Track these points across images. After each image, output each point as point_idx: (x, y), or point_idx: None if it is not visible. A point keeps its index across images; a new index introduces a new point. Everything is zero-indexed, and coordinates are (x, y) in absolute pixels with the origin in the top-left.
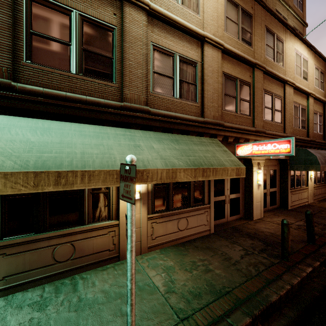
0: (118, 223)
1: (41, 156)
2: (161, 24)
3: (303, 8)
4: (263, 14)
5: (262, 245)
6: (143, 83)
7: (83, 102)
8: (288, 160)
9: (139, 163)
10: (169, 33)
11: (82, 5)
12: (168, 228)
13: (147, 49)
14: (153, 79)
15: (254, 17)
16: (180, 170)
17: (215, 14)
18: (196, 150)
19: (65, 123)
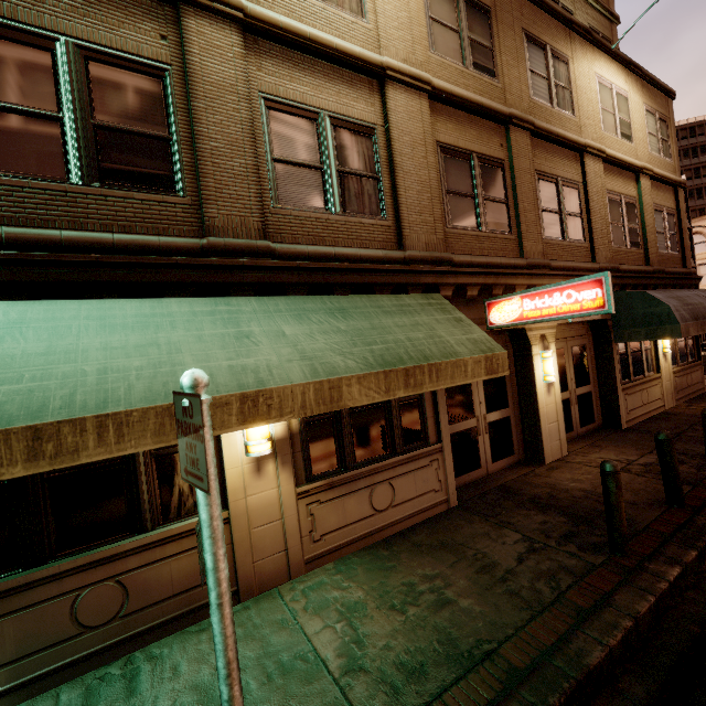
0: (228, 517)
1: None
2: (280, 50)
3: None
4: (515, 4)
5: (565, 524)
6: (250, 189)
7: (106, 249)
8: (608, 320)
9: (247, 376)
10: (301, 67)
11: (80, 25)
12: (349, 512)
13: (253, 110)
14: (275, 177)
15: (496, 13)
16: (348, 380)
17: (404, 13)
18: (389, 326)
19: (66, 302)
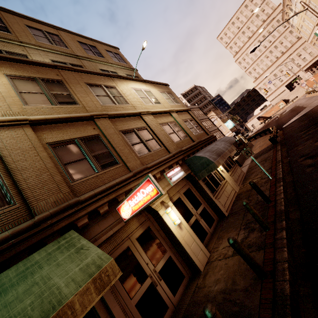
0: None
1: None
2: None
3: (126, 61)
4: (76, 75)
5: None
6: None
7: None
8: (190, 173)
9: None
10: None
11: None
12: None
13: None
14: None
15: (66, 81)
16: None
17: None
18: None
19: None
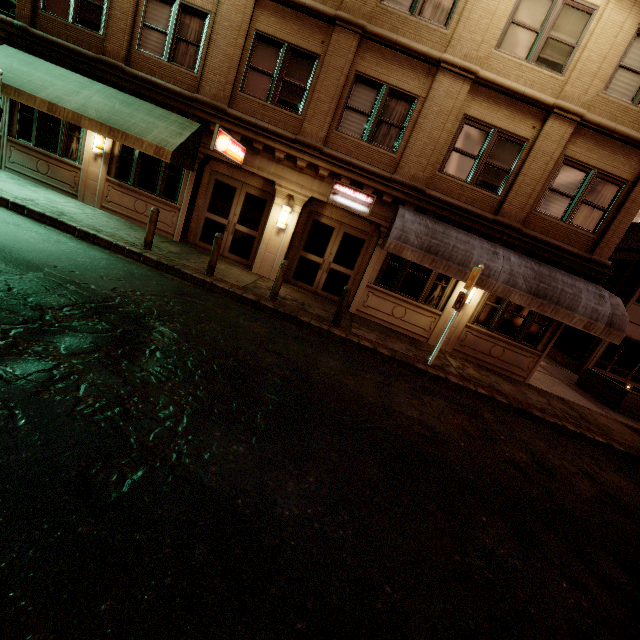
0: (82, 169)
1: (6, 74)
2: None
3: None
4: None
5: (169, 250)
6: (126, 37)
7: (68, 49)
8: (383, 227)
9: (58, 100)
10: None
11: None
12: (124, 201)
13: None
14: (142, 34)
15: None
16: (85, 118)
17: None
18: (137, 117)
19: (49, 63)
